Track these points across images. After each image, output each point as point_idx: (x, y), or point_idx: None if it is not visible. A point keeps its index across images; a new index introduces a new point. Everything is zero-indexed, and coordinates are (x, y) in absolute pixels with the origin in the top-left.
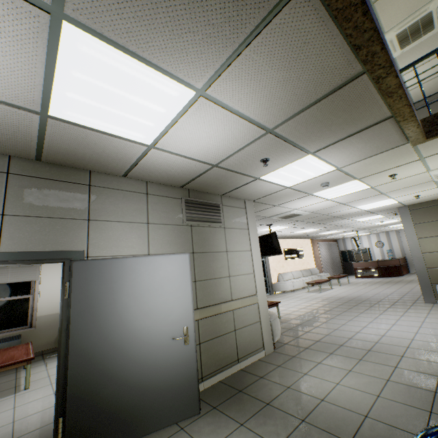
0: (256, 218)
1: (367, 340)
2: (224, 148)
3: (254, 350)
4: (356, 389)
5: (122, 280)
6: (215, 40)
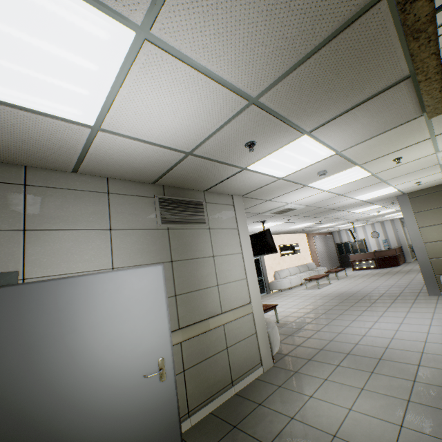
0: (248, 215)
1: (376, 345)
2: (196, 129)
3: (250, 367)
4: (373, 417)
5: (71, 307)
6: None
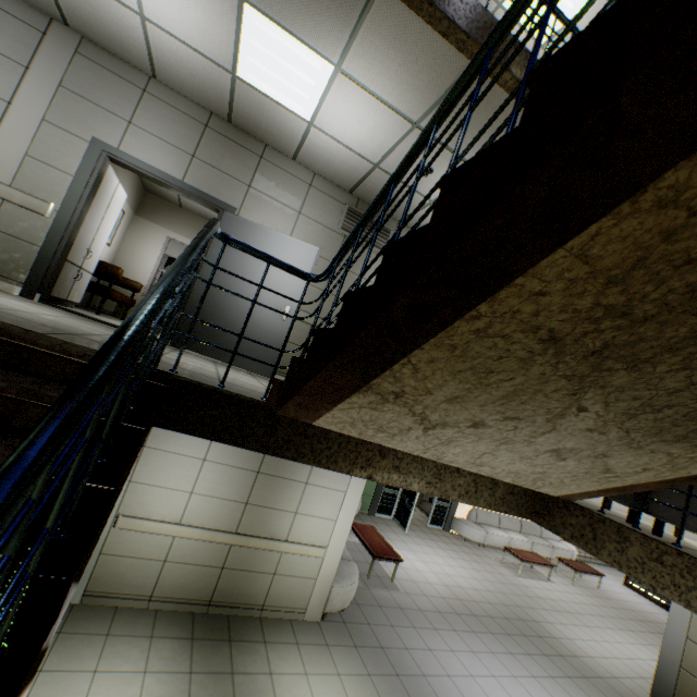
0: None
1: None
2: (377, 141)
3: None
4: None
5: (254, 243)
6: (336, 21)
